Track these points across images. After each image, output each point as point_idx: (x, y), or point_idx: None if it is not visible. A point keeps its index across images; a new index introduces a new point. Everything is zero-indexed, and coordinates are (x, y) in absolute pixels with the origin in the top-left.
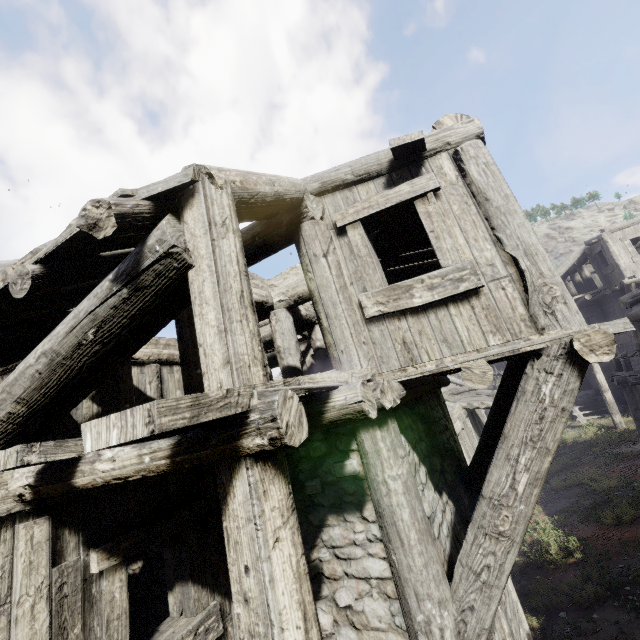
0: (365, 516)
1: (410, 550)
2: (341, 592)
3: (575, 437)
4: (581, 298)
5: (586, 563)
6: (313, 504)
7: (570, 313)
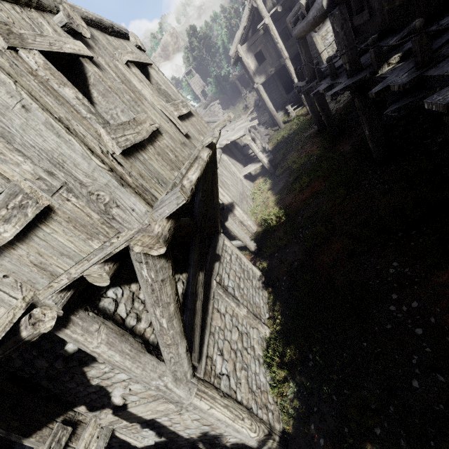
0: (101, 362)
1: (130, 370)
2: (114, 392)
3: (288, 131)
4: (276, 11)
5: (287, 221)
6: (70, 367)
7: (126, 215)
